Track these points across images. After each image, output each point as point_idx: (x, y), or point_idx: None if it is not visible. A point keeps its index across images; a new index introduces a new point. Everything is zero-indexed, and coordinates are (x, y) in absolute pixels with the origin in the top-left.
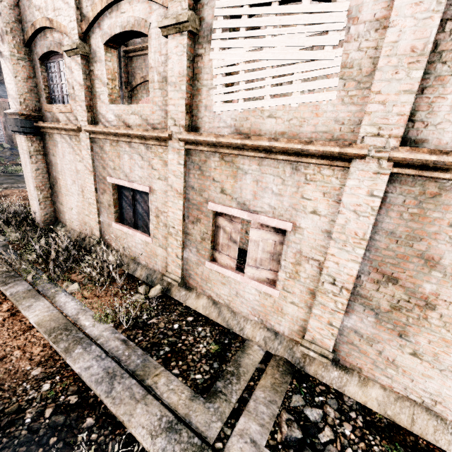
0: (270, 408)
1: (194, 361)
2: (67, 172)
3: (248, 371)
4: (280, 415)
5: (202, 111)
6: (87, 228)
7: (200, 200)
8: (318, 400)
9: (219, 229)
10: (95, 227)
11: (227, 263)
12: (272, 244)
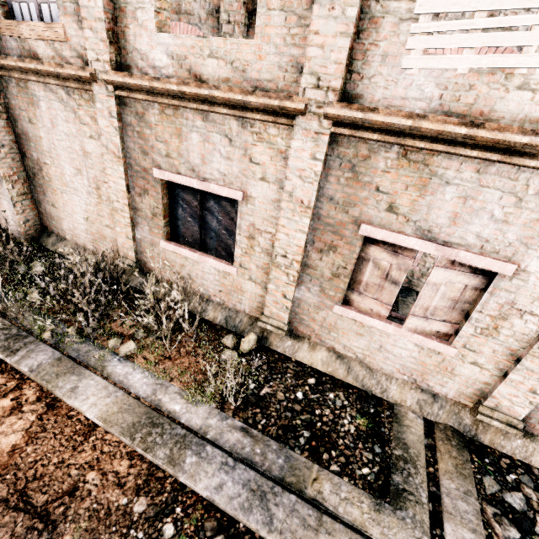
0: (470, 503)
1: (349, 448)
2: (63, 154)
3: (419, 451)
4: (484, 510)
5: (373, 65)
6: (109, 245)
7: (342, 219)
8: (511, 479)
9: (365, 263)
10: (126, 245)
11: (374, 309)
12: (461, 288)
